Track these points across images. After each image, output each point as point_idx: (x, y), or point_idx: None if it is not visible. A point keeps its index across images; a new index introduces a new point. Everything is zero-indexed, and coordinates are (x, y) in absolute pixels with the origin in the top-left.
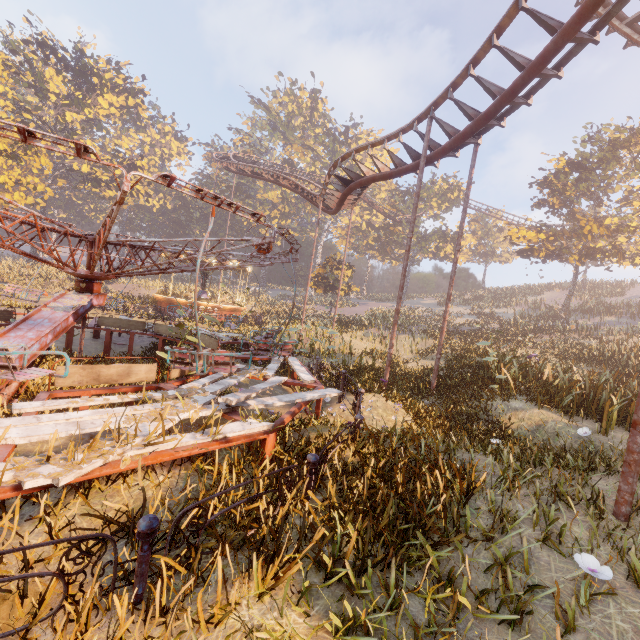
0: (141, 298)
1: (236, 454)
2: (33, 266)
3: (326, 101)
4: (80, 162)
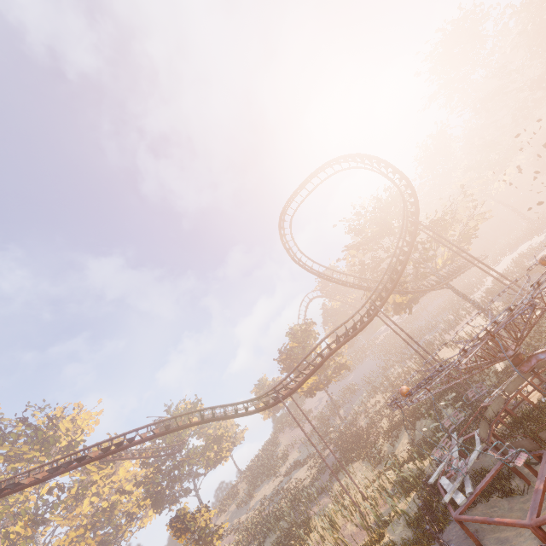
0: None
1: None
2: None
3: None
4: None
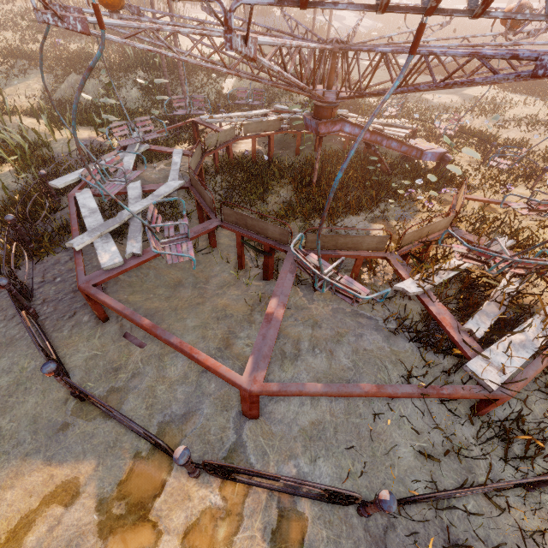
0: None
1: None
2: None
3: None
4: None
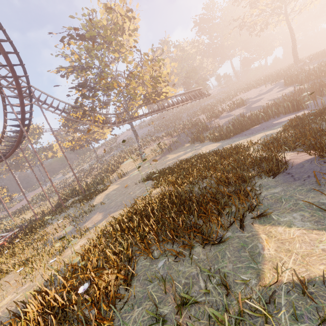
0: None
1: None
2: None
3: None
4: None
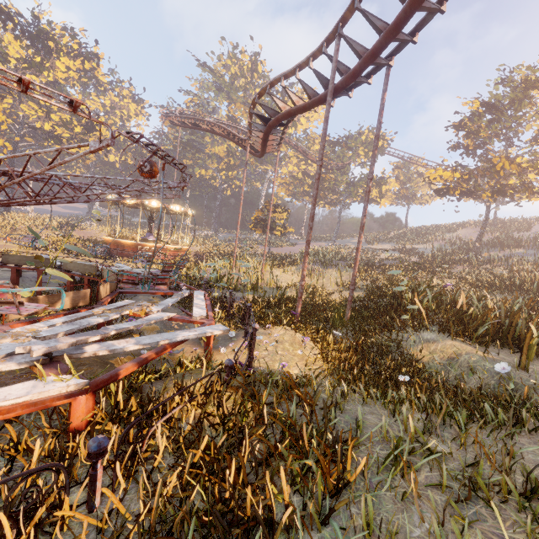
0: (96, 241)
1: (13, 430)
2: (4, 216)
3: (265, 63)
4: (42, 121)
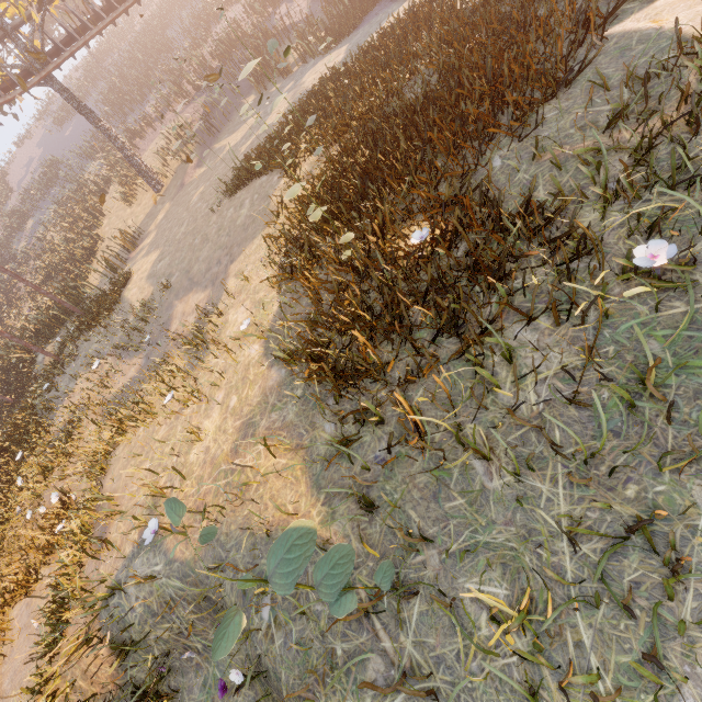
0: None
1: None
2: None
3: None
4: None
